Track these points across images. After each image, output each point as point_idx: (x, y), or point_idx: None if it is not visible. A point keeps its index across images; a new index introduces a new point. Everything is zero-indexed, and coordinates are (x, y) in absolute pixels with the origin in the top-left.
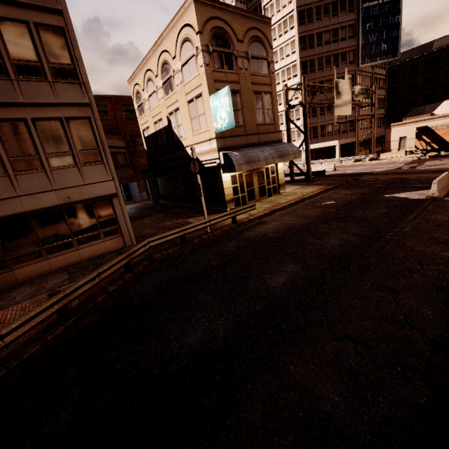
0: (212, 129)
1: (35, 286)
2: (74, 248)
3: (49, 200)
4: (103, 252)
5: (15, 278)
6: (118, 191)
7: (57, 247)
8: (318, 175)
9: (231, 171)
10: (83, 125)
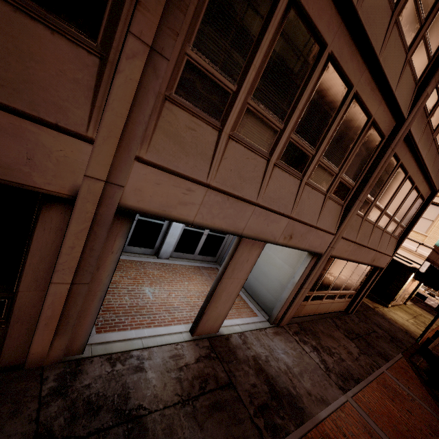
0: (432, 238)
1: (336, 343)
2: (333, 300)
3: (368, 258)
4: (335, 310)
5: (300, 312)
6: (385, 266)
7: (331, 295)
8: (418, 296)
9: (431, 286)
10: (418, 204)
